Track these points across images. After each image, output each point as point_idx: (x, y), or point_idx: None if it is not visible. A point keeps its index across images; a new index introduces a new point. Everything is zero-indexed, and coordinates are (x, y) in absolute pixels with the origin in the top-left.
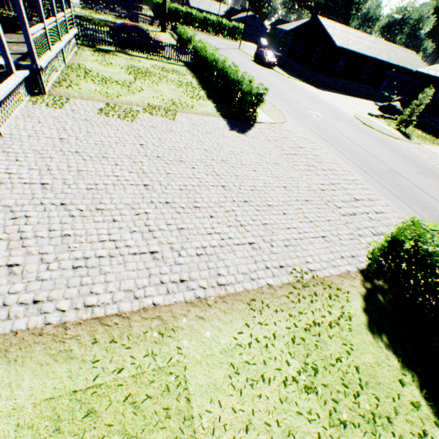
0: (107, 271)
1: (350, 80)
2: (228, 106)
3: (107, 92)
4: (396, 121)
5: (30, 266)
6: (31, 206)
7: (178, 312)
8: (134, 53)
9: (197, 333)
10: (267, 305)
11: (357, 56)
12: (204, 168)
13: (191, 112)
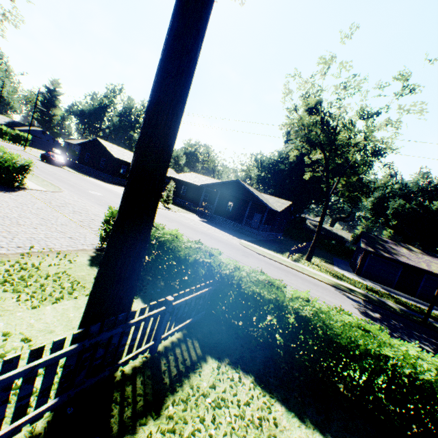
0: None
1: None
2: None
3: None
4: (162, 201)
5: None
6: None
7: None
8: None
9: None
10: None
11: None
12: None
13: None
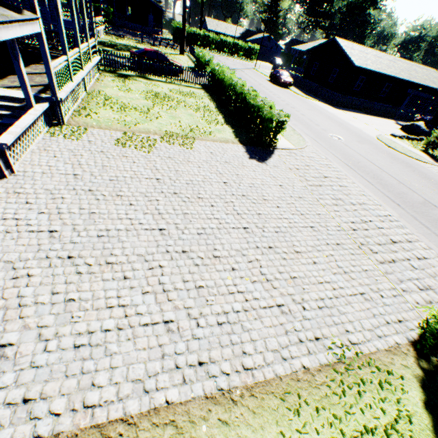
0: (113, 351)
1: (369, 99)
2: (246, 131)
3: (125, 120)
4: (423, 143)
5: (25, 346)
6: (35, 261)
7: (196, 413)
8: (153, 77)
9: None
10: (304, 400)
11: (376, 75)
12: (224, 205)
13: (208, 139)
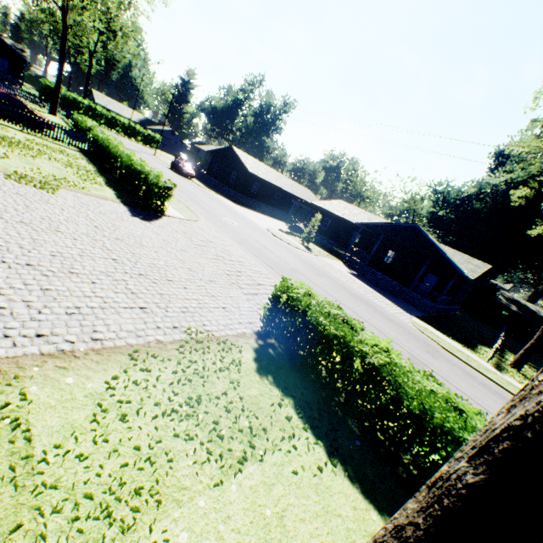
0: None
1: (265, 203)
2: (132, 197)
3: None
4: (301, 238)
5: None
6: None
7: (28, 363)
8: (1, 121)
9: (54, 381)
10: (153, 356)
11: (268, 184)
12: (92, 241)
13: (81, 192)
